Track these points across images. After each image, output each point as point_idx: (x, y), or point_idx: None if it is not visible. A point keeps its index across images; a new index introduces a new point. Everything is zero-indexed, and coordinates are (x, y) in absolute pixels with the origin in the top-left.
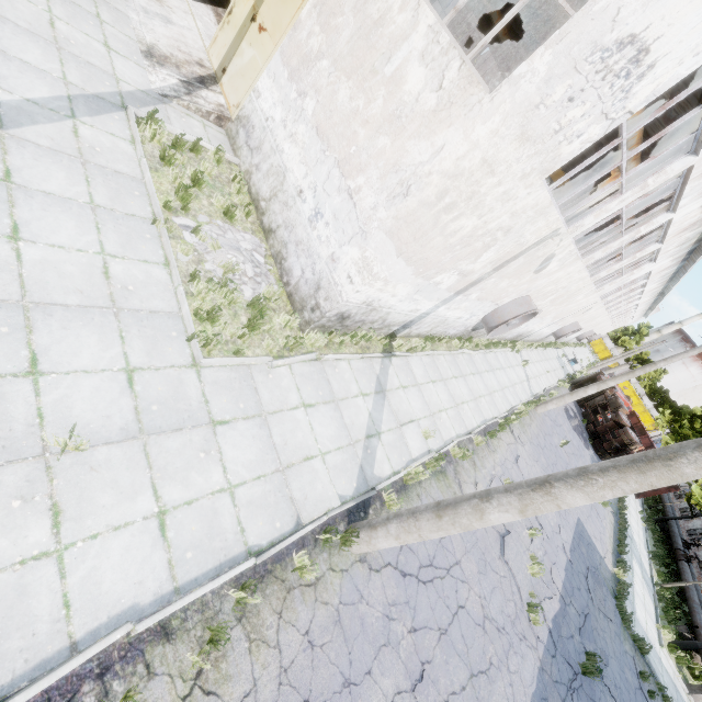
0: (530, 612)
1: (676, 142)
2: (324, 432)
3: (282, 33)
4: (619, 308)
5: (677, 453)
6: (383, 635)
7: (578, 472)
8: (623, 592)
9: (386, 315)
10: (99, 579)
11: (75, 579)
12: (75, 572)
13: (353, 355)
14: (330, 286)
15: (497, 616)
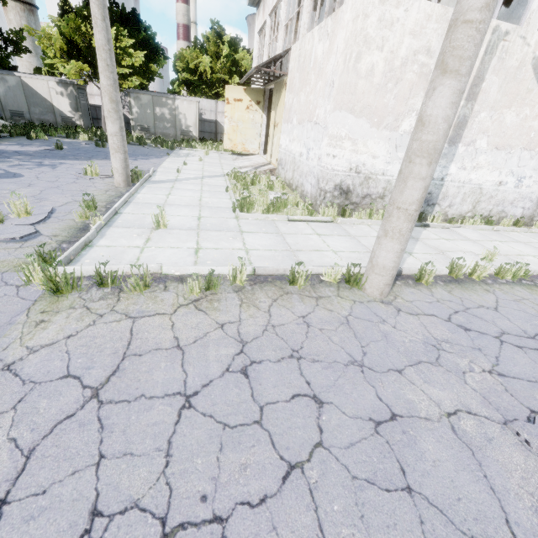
0: None
1: None
2: (337, 245)
3: (282, 116)
4: None
5: None
6: (425, 355)
7: None
8: None
9: (388, 185)
10: (156, 257)
11: (145, 255)
12: (147, 253)
13: (370, 220)
14: (322, 172)
15: None
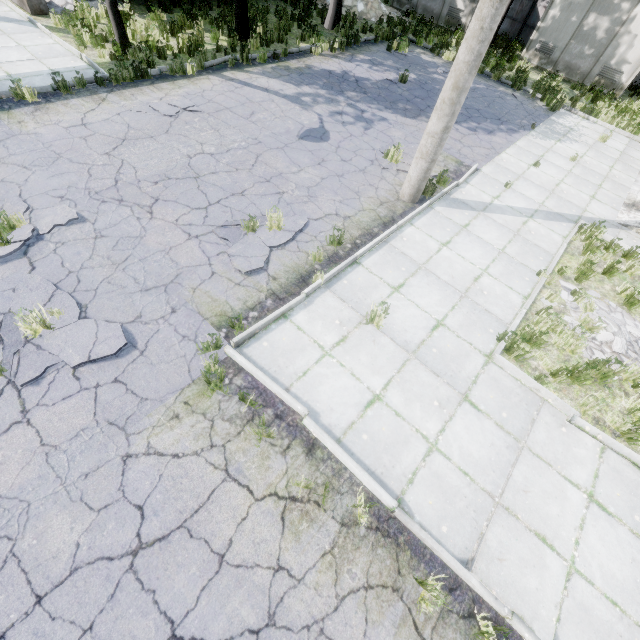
0: None
1: None
2: (600, 553)
3: None
4: None
5: None
6: None
7: None
8: None
9: None
10: (323, 382)
11: (317, 369)
12: (321, 367)
13: None
14: None
15: None
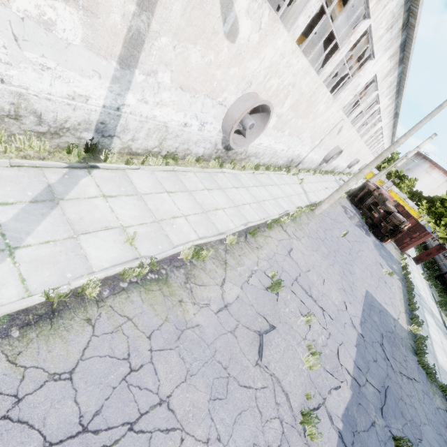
0: (305, 423)
1: None
2: None
3: None
4: (368, 133)
5: None
6: None
7: None
8: (422, 347)
9: (23, 101)
10: None
11: None
12: None
13: None
14: None
15: None
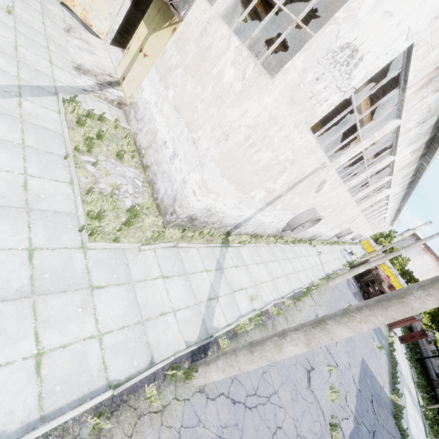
0: (332, 430)
1: (386, 110)
2: (176, 295)
3: (156, 57)
4: (374, 219)
5: (406, 293)
6: None
7: (342, 311)
8: (399, 413)
9: (222, 218)
10: None
11: None
12: None
13: (200, 245)
14: (182, 198)
15: (307, 435)
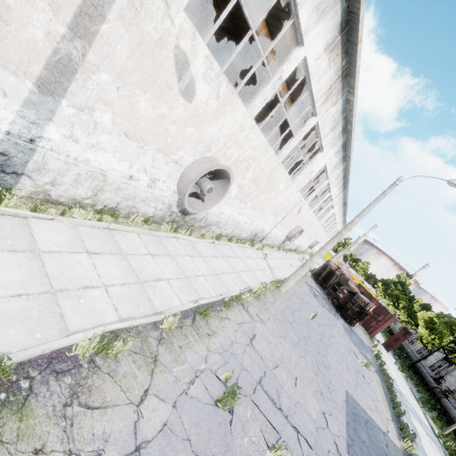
0: None
1: None
2: None
3: None
4: (324, 217)
5: None
6: None
7: None
8: None
9: None
10: None
11: None
12: None
13: None
14: None
15: None
